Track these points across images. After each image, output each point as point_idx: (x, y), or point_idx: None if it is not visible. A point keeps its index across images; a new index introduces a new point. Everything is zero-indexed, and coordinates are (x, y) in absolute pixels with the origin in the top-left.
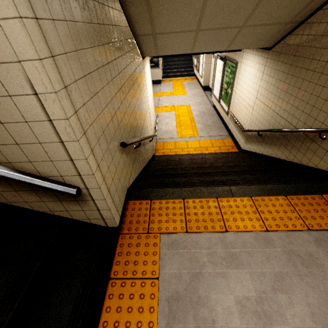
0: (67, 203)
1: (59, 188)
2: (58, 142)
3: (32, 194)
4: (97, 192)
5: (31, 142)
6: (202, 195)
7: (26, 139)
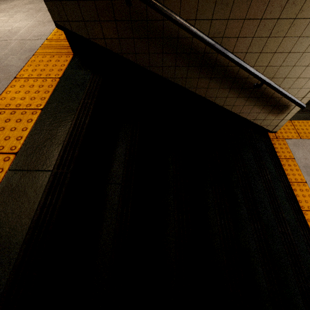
0: (271, 115)
1: (301, 103)
2: None
3: (260, 108)
4: (297, 108)
5: (306, 77)
6: (302, 118)
7: (306, 75)
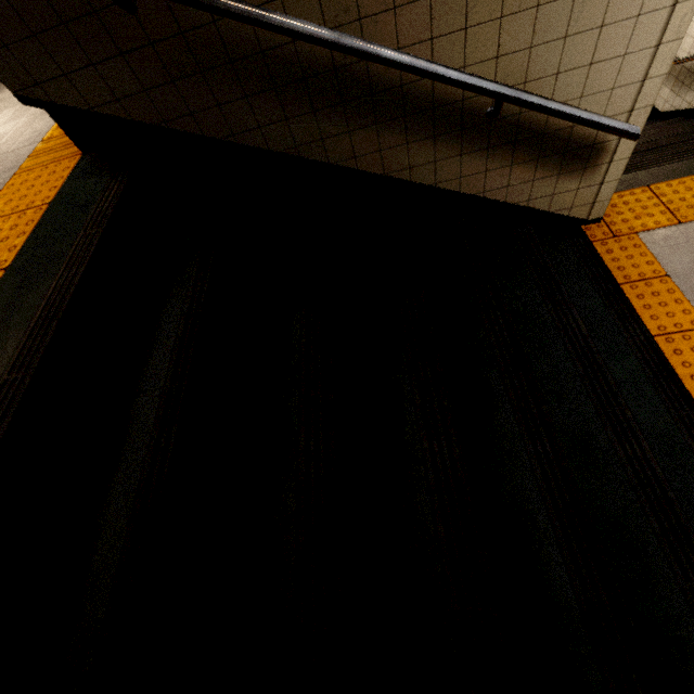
0: (565, 178)
1: (624, 127)
2: (652, 47)
3: (529, 168)
4: (629, 144)
5: (613, 56)
6: (678, 174)
7: (610, 52)
